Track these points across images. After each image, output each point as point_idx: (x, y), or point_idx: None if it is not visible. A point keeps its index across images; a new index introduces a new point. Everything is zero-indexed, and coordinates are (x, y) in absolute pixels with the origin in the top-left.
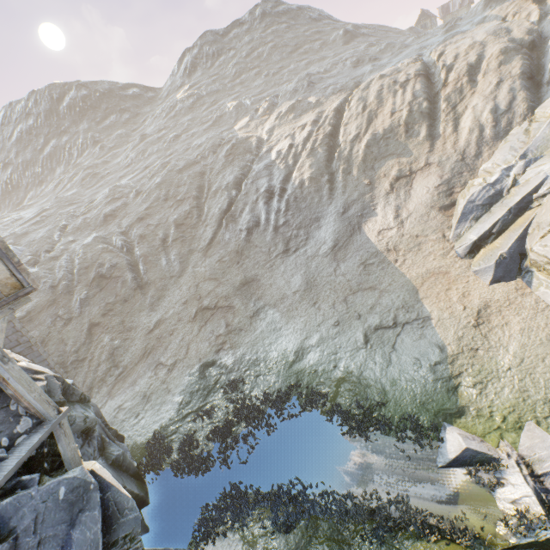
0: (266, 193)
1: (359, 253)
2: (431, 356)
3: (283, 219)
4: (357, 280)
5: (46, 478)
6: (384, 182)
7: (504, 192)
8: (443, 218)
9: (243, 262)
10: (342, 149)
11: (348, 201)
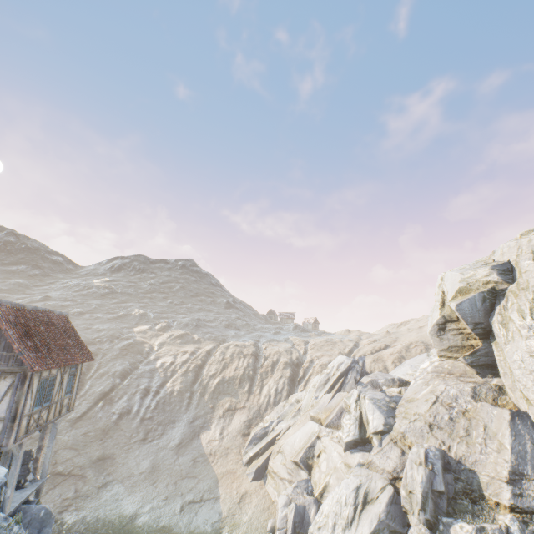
0: (145, 390)
1: (194, 452)
2: (214, 518)
3: (150, 414)
4: (187, 470)
5: (40, 502)
6: (221, 409)
7: (268, 432)
8: (243, 440)
9: (106, 440)
10: (204, 379)
11: (197, 414)
